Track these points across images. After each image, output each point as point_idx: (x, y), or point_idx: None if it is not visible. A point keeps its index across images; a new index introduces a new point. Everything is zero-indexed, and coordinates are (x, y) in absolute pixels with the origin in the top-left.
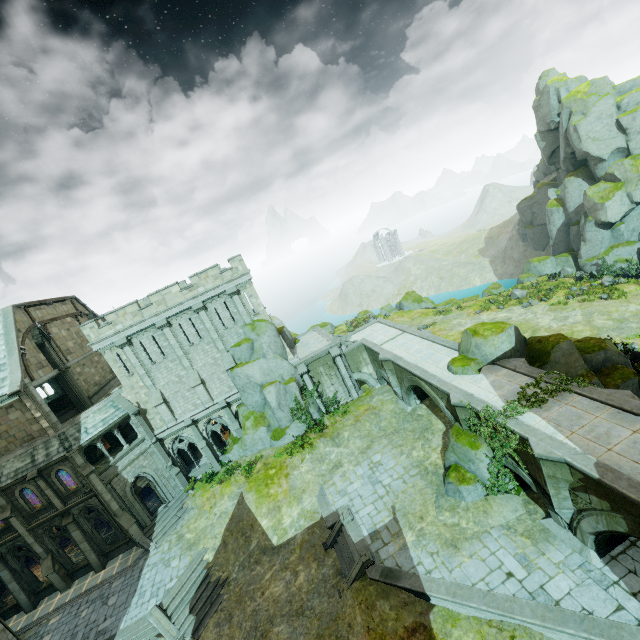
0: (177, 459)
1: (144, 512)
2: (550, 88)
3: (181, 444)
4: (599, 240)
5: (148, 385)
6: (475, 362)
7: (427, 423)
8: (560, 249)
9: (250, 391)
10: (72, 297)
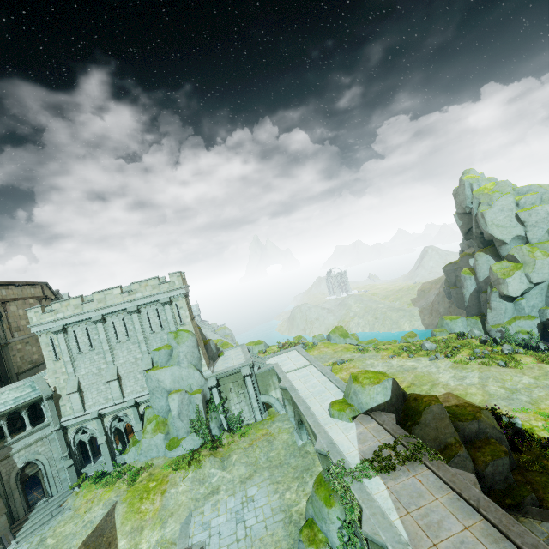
0: (75, 451)
1: (21, 503)
2: (465, 182)
3: (84, 436)
4: (503, 310)
5: (69, 372)
6: (351, 408)
7: (310, 462)
8: (473, 311)
9: (158, 395)
10: (44, 283)
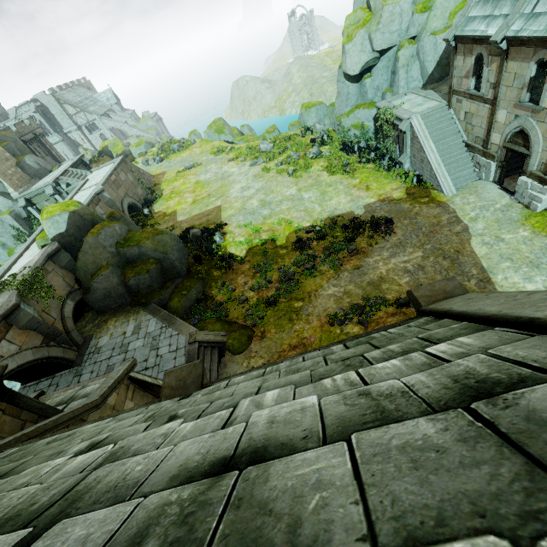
0: None
1: None
2: None
3: None
4: (345, 95)
5: None
6: (44, 238)
7: None
8: None
9: None
10: None
